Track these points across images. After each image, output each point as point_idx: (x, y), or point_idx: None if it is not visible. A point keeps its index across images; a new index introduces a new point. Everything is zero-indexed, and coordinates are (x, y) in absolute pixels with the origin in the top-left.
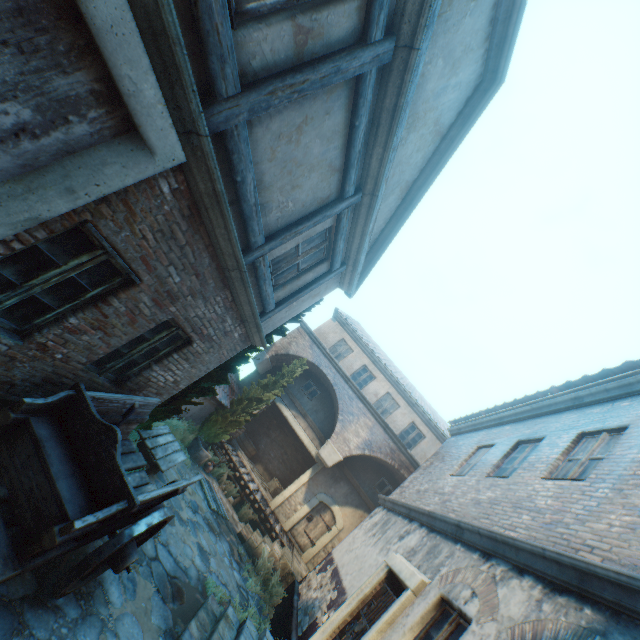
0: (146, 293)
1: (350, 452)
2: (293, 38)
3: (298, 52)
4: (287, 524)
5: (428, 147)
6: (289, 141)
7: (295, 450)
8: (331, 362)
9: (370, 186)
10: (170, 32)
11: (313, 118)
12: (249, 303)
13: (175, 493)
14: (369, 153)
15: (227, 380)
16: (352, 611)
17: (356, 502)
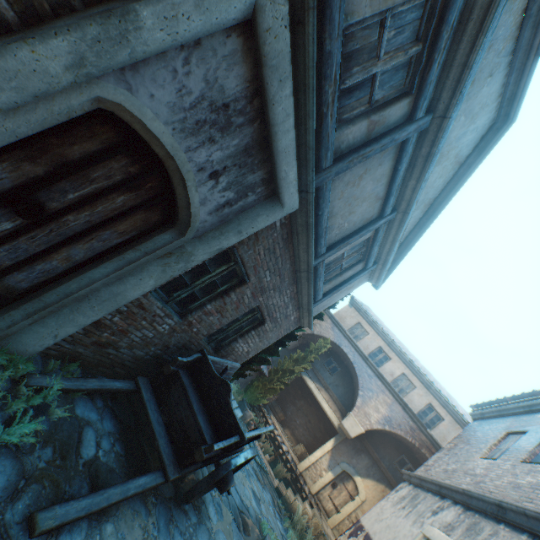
0: (249, 288)
1: (371, 426)
2: (366, 128)
3: (368, 135)
4: (313, 487)
5: (448, 173)
6: (353, 185)
7: (317, 419)
8: (350, 342)
9: (403, 206)
10: (308, 144)
11: (370, 169)
12: (307, 294)
13: (258, 437)
14: (404, 184)
15: (278, 353)
16: None
17: (377, 476)
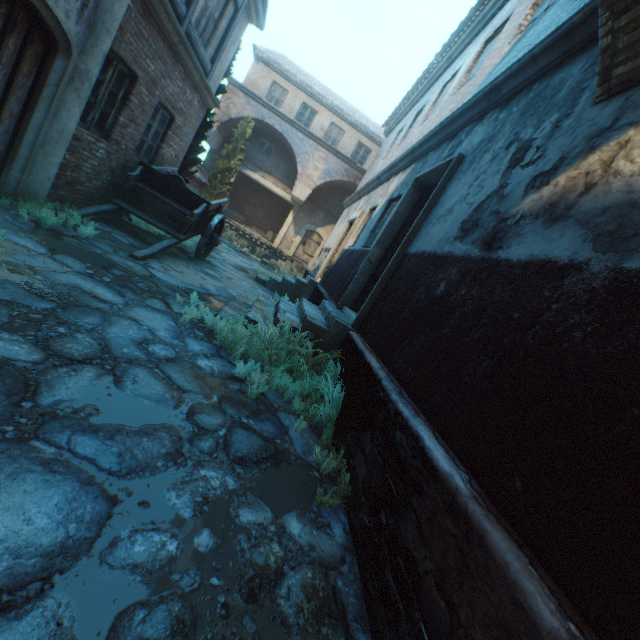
0: (143, 86)
1: (315, 185)
2: None
3: None
4: (290, 253)
5: None
6: None
7: (275, 206)
8: (272, 112)
9: None
10: None
11: None
12: (196, 70)
13: (221, 207)
14: None
15: (204, 149)
16: (336, 249)
17: (332, 221)
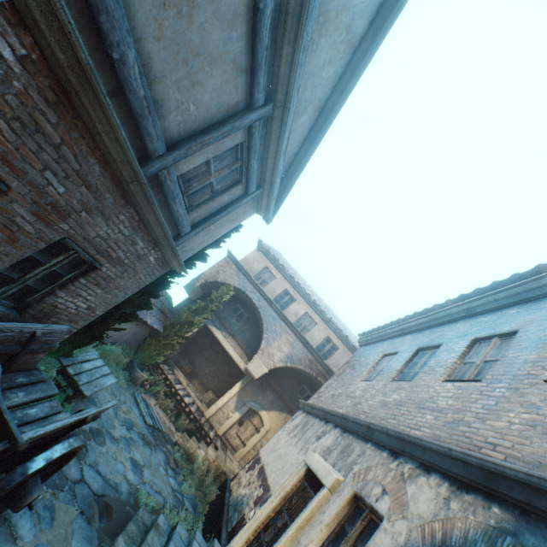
0: (21, 204)
1: (274, 365)
2: None
3: None
4: (221, 430)
5: (340, 60)
6: (179, 14)
7: (227, 366)
8: (256, 288)
9: (281, 96)
10: None
11: None
12: (159, 223)
13: (83, 422)
14: (278, 53)
15: (150, 305)
16: (275, 507)
17: (281, 407)
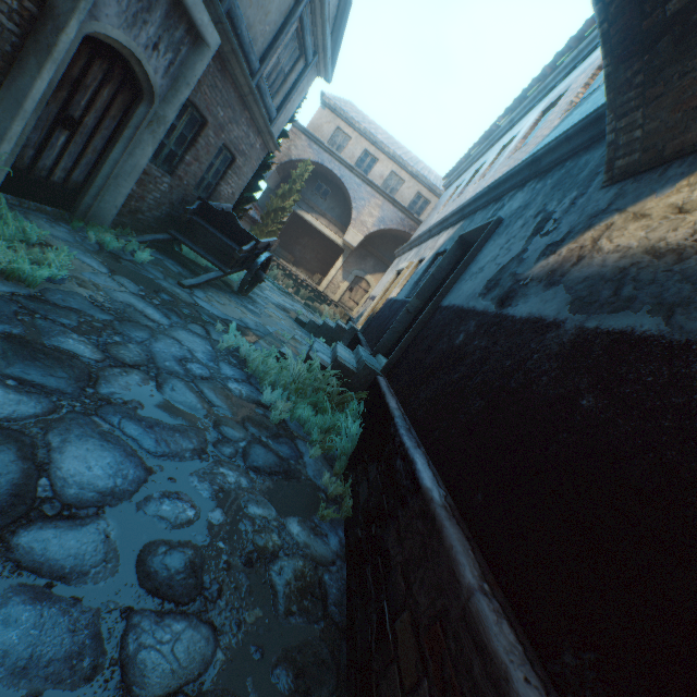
0: (211, 130)
1: (369, 232)
2: None
3: None
4: (336, 298)
5: None
6: None
7: (325, 249)
8: (333, 156)
9: None
10: None
11: None
12: (262, 117)
13: (269, 246)
14: None
15: (260, 188)
16: (381, 298)
17: (383, 269)
